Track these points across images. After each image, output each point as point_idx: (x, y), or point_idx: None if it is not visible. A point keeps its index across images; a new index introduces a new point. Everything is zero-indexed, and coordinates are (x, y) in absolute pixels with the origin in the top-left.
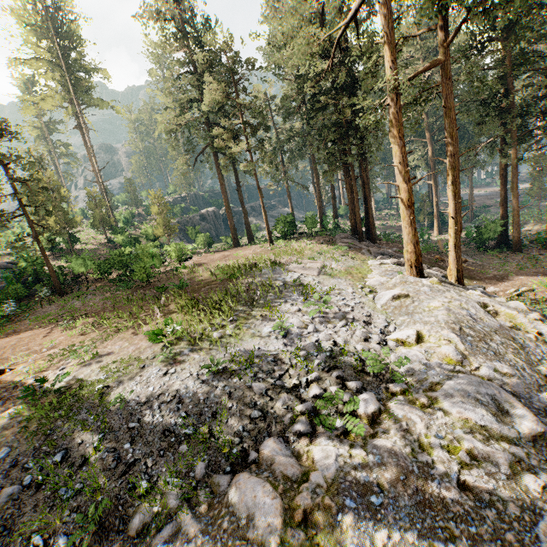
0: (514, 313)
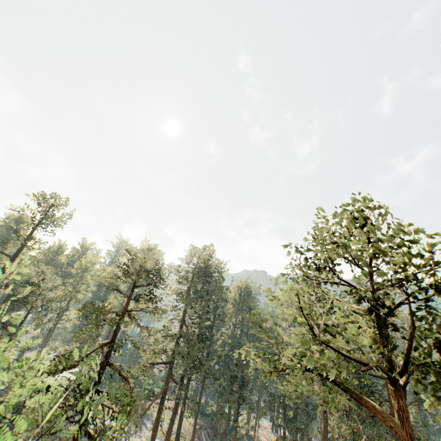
0: None
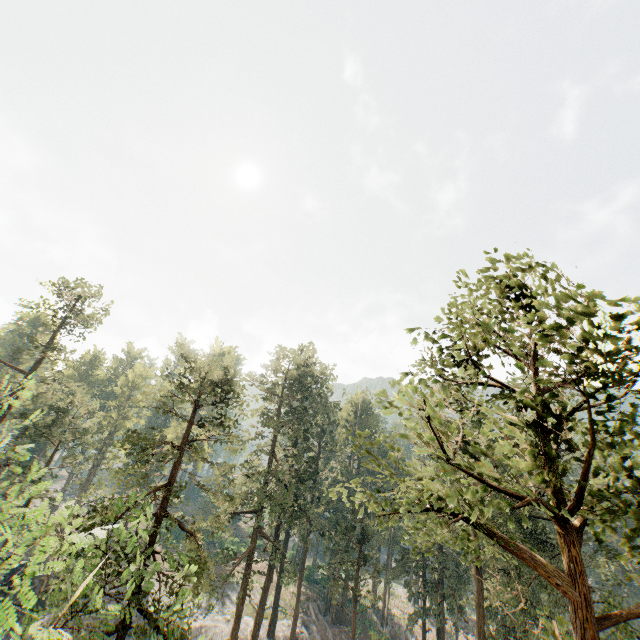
0: None
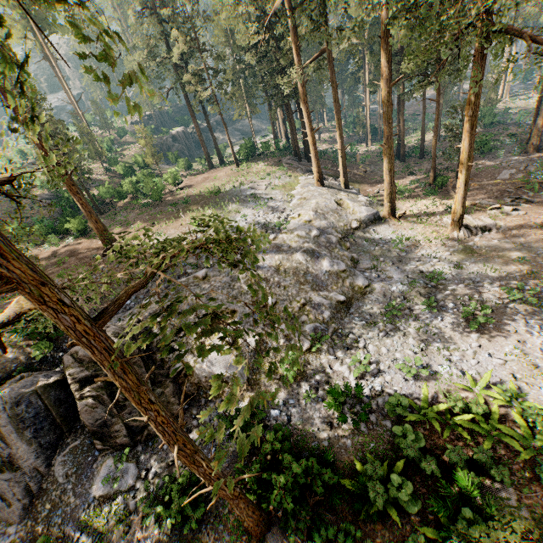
0: (349, 202)
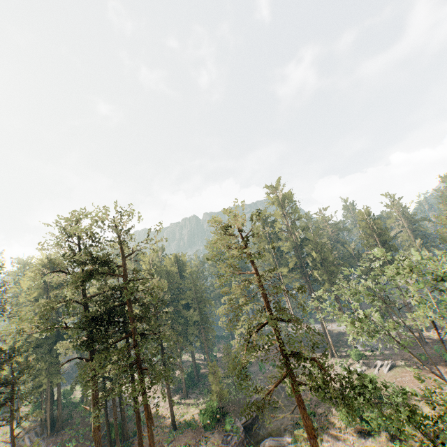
0: None
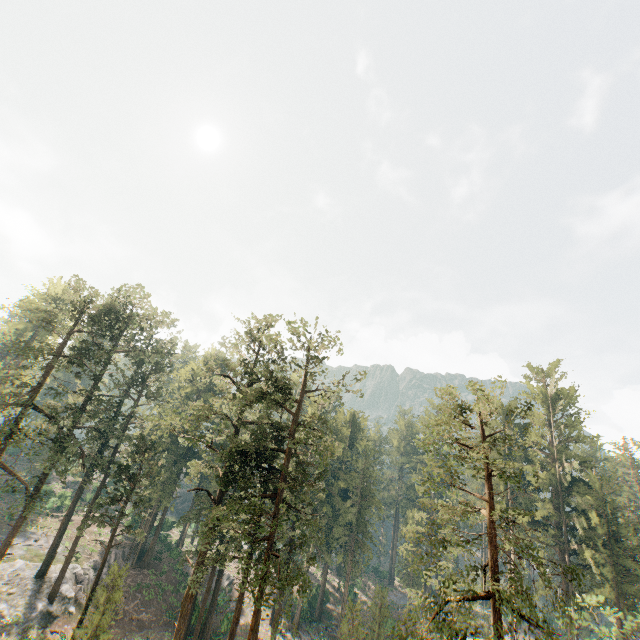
0: None
